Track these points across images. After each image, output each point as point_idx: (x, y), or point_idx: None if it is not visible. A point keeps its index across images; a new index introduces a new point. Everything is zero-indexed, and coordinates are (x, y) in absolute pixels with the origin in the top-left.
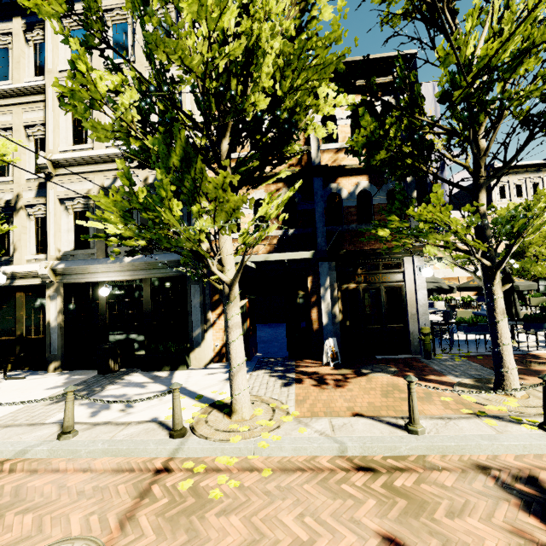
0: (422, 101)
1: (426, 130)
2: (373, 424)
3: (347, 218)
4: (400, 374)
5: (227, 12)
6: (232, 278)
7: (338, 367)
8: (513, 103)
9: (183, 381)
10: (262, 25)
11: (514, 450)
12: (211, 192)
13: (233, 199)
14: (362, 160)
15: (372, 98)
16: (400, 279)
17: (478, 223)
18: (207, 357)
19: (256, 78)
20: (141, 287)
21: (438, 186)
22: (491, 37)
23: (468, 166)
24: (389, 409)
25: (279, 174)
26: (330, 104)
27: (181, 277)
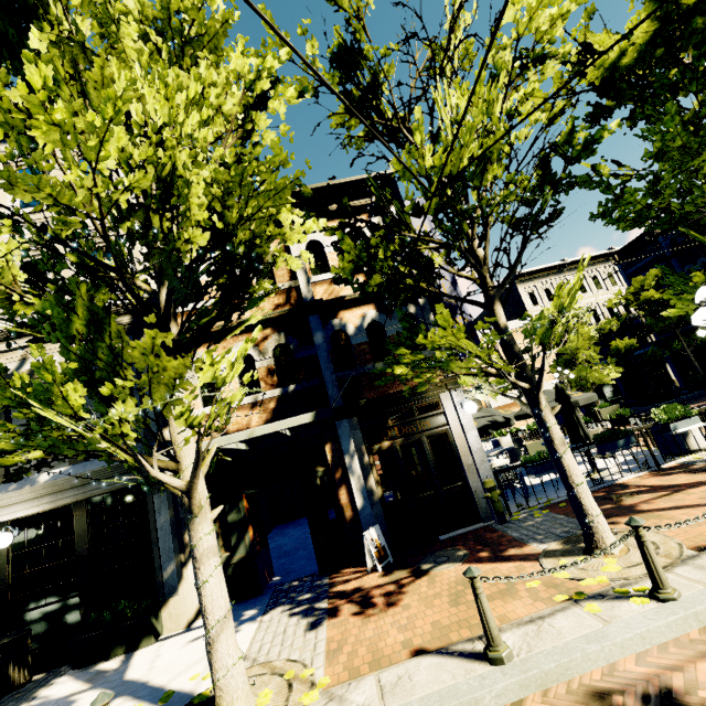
0: (405, 218)
1: (422, 246)
2: (440, 664)
3: (360, 358)
4: (472, 559)
5: (111, 139)
6: (189, 480)
7: (389, 569)
8: (493, 209)
9: (145, 670)
10: (175, 152)
11: (632, 648)
12: (138, 361)
13: (171, 365)
14: (355, 289)
15: (350, 220)
16: (443, 422)
17: (503, 340)
18: (191, 607)
19: (184, 212)
20: (70, 516)
21: (440, 306)
22: (447, 148)
23: (475, 279)
24: (462, 625)
25: (249, 320)
26: (299, 231)
27: (137, 486)
